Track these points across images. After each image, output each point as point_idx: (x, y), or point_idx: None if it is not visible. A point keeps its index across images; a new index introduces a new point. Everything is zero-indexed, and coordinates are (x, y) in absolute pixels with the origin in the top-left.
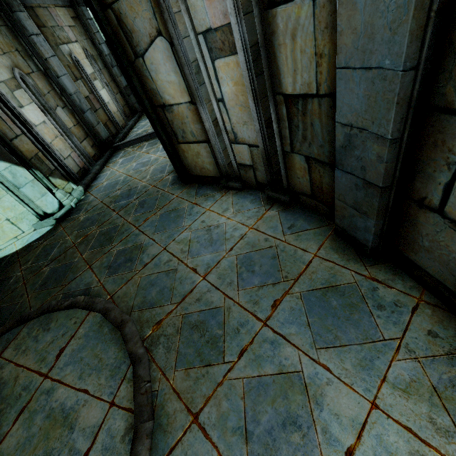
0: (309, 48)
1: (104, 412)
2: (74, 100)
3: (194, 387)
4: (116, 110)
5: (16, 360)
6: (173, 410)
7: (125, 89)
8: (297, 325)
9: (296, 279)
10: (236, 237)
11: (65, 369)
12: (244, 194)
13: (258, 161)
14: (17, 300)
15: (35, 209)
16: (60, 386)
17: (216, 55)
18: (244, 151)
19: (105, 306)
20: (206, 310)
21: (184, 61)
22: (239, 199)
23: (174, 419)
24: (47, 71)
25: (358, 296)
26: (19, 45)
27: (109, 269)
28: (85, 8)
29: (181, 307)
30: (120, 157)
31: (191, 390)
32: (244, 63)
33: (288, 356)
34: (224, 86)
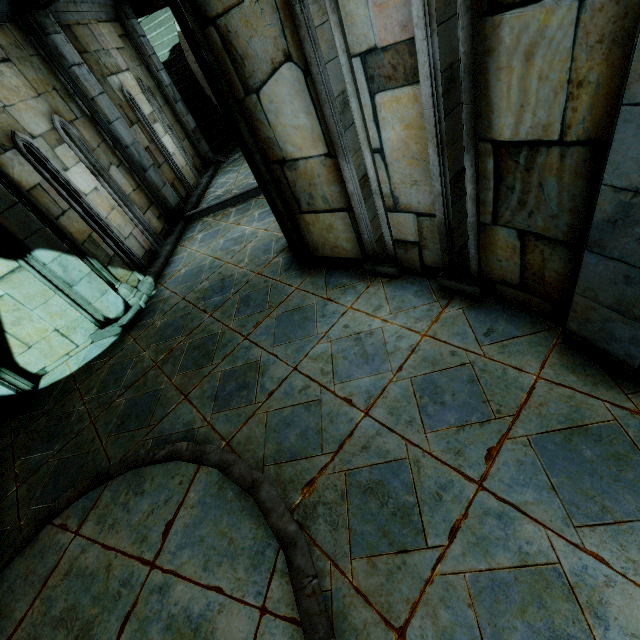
0: (557, 73)
1: (253, 623)
2: (132, 155)
3: (388, 586)
4: (184, 164)
5: (102, 540)
6: (362, 621)
7: (194, 132)
8: (534, 488)
9: (515, 415)
10: (403, 350)
11: (179, 554)
12: (402, 283)
13: (430, 236)
14: (86, 448)
15: (93, 314)
16: (177, 581)
17: (380, 87)
18: (408, 222)
19: (223, 458)
20: (381, 464)
21: (325, 97)
22: (395, 290)
23: (366, 636)
24: (94, 116)
25: (624, 441)
26: (57, 82)
27: (216, 401)
28: (136, 22)
29: (340, 459)
30: (198, 232)
31: (384, 591)
32: (430, 97)
33: (530, 539)
34: (386, 131)
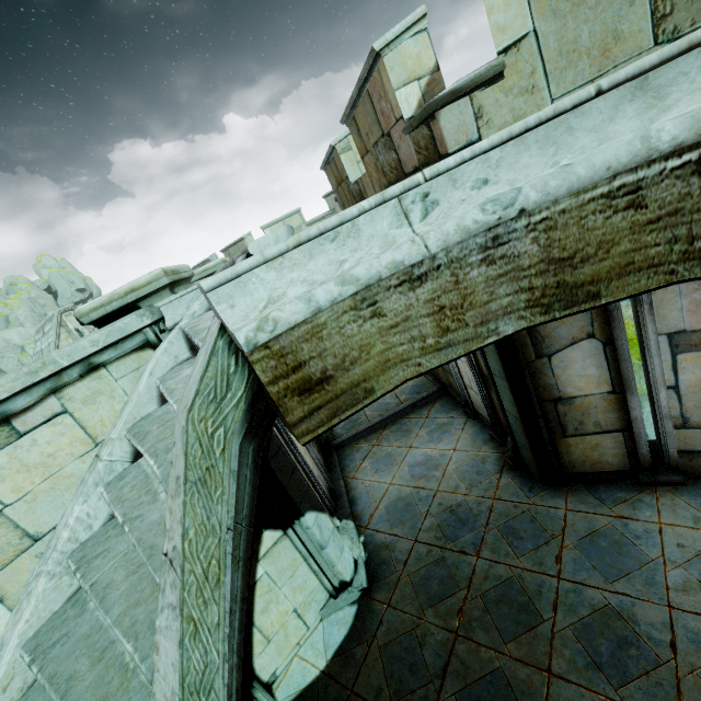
0: None
1: None
2: None
3: None
4: None
5: None
6: None
7: None
8: None
9: None
10: None
11: None
12: (693, 489)
13: None
14: None
15: (331, 580)
16: None
17: (683, 350)
18: (697, 435)
19: None
20: None
21: (625, 357)
22: (694, 498)
23: None
24: None
25: None
26: None
27: (603, 670)
28: None
29: None
30: (361, 460)
31: None
32: None
33: None
34: (684, 375)
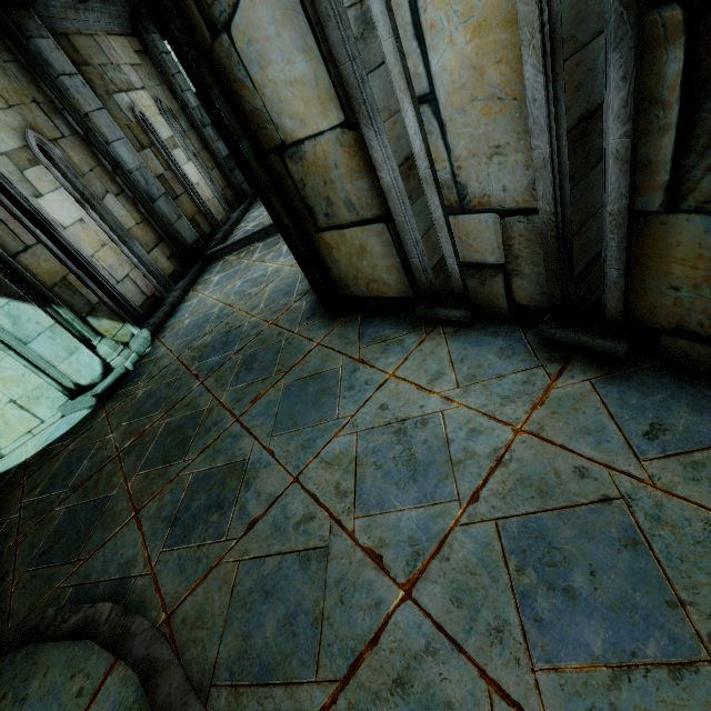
0: None
1: None
2: (136, 181)
3: None
4: (211, 196)
5: None
6: None
7: (226, 161)
8: None
9: None
10: (481, 458)
11: None
12: (477, 334)
13: (526, 251)
14: None
15: (59, 380)
16: None
17: None
18: (484, 230)
19: (150, 653)
20: None
21: (328, 5)
22: (465, 347)
23: None
24: (89, 135)
25: None
26: (39, 94)
27: (172, 527)
28: (158, 37)
29: (348, 704)
30: (216, 273)
31: None
32: None
33: None
34: (438, 51)
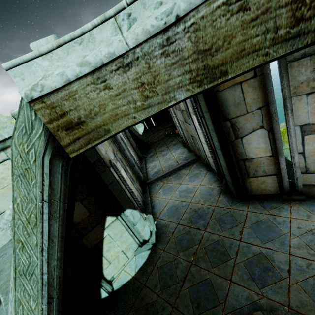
0: None
1: None
2: (130, 160)
3: None
4: (136, 160)
5: None
6: None
7: (136, 147)
8: None
9: None
10: None
11: None
12: (309, 202)
13: None
14: None
15: (139, 239)
16: None
17: (308, 134)
18: (312, 177)
19: None
20: None
21: (278, 138)
22: (309, 206)
23: None
24: (119, 148)
25: None
26: (111, 139)
27: (255, 281)
28: None
29: None
30: (158, 189)
31: None
32: None
33: None
34: (307, 146)
